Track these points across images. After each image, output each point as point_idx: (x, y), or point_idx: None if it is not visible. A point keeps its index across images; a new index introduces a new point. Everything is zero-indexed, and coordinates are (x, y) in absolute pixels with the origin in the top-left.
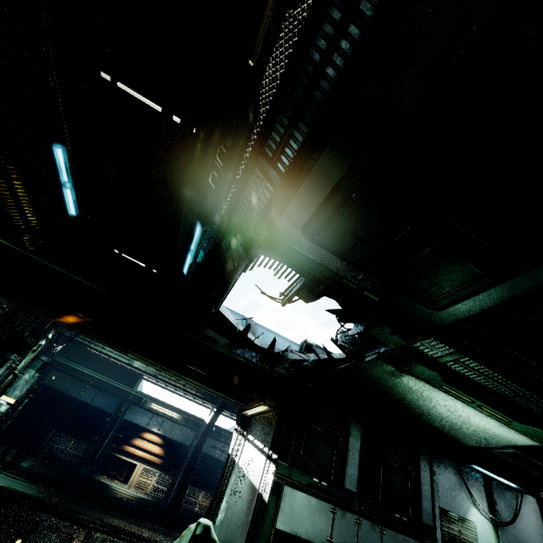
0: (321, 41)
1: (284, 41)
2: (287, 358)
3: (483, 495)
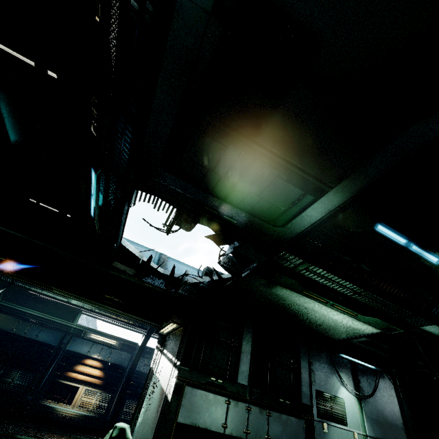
0: None
1: None
2: (184, 281)
3: (350, 377)
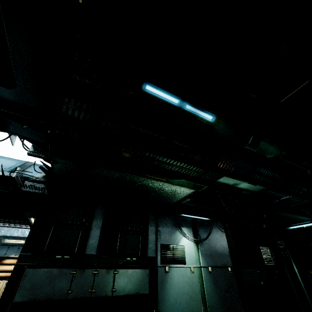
0: None
1: None
2: (12, 177)
3: (190, 229)
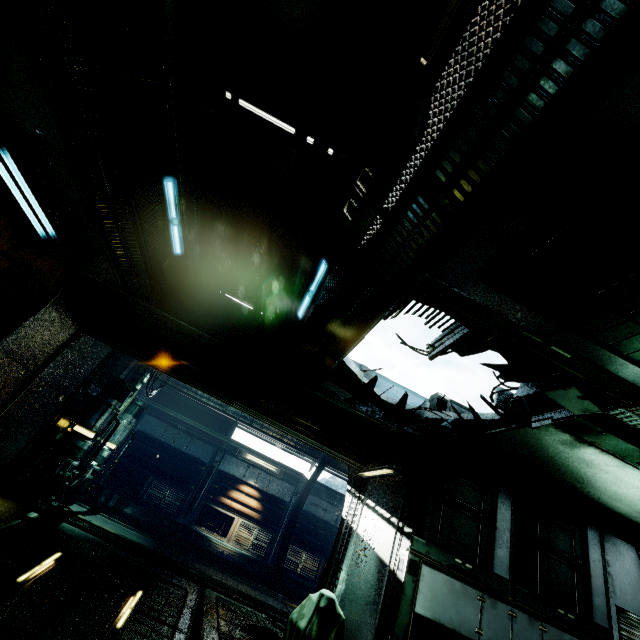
0: (548, 25)
1: (479, 27)
2: (422, 417)
3: None
